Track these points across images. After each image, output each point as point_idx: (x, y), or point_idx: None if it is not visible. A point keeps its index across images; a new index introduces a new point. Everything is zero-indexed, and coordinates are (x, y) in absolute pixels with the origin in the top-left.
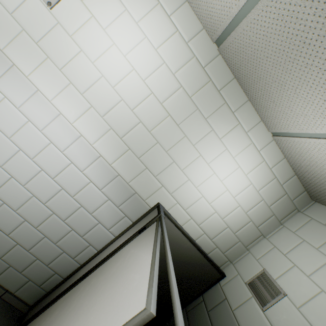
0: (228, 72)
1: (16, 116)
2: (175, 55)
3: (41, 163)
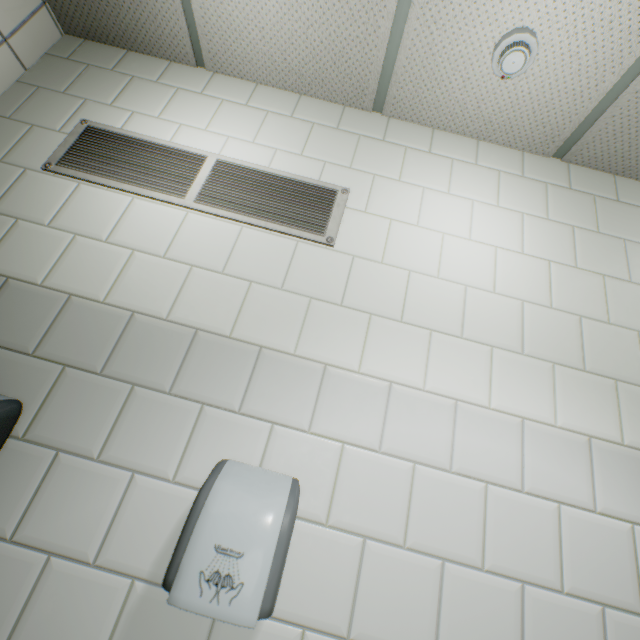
0: (599, 175)
1: (385, 472)
2: (524, 196)
3: (505, 563)
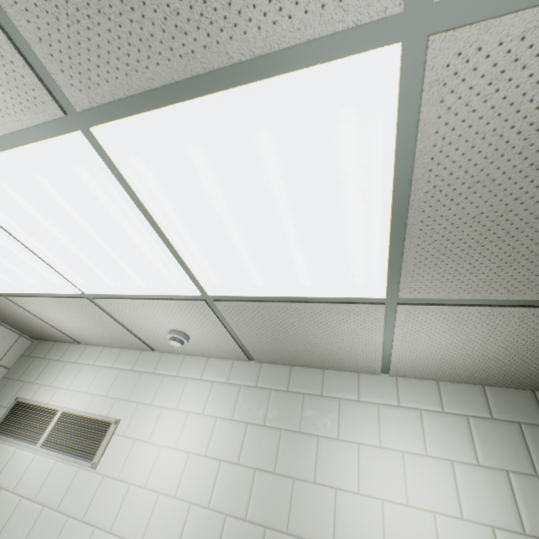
0: (281, 368)
1: None
2: (223, 400)
3: None
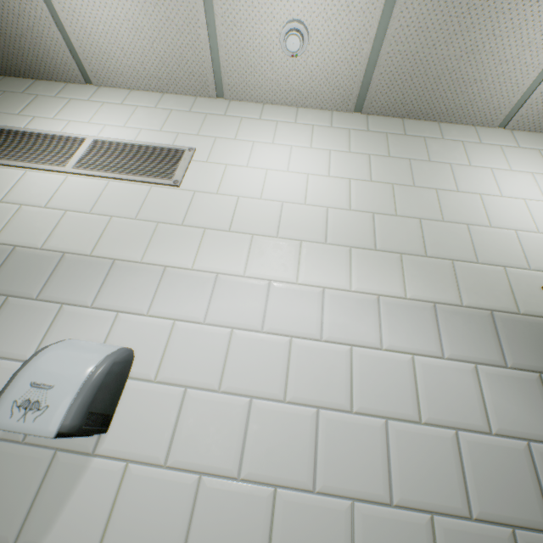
0: (391, 120)
1: (208, 338)
2: (332, 139)
3: (304, 395)
